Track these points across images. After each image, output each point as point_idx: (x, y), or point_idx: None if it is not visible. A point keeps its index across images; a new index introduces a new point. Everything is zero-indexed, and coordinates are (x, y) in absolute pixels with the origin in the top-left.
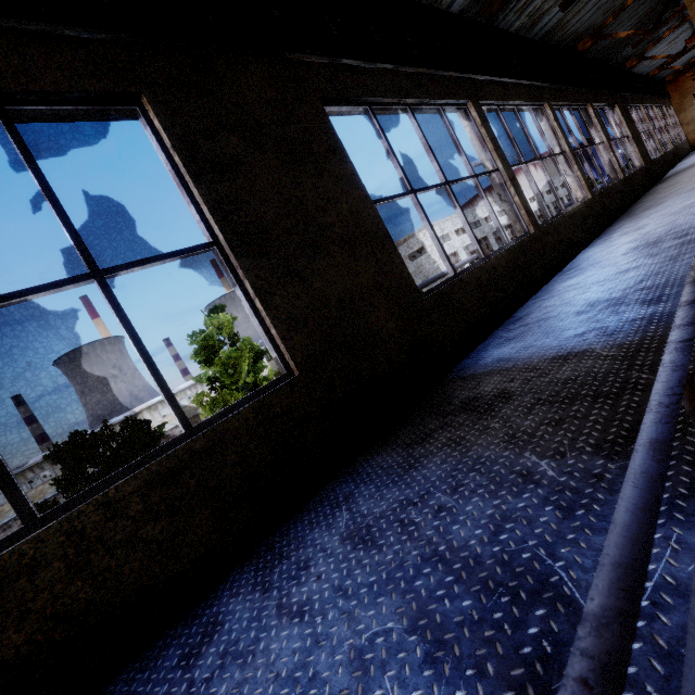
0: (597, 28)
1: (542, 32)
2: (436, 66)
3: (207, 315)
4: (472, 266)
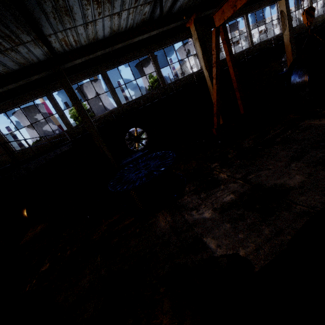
0: (149, 17)
1: (107, 35)
2: (28, 91)
3: None
4: (37, 143)
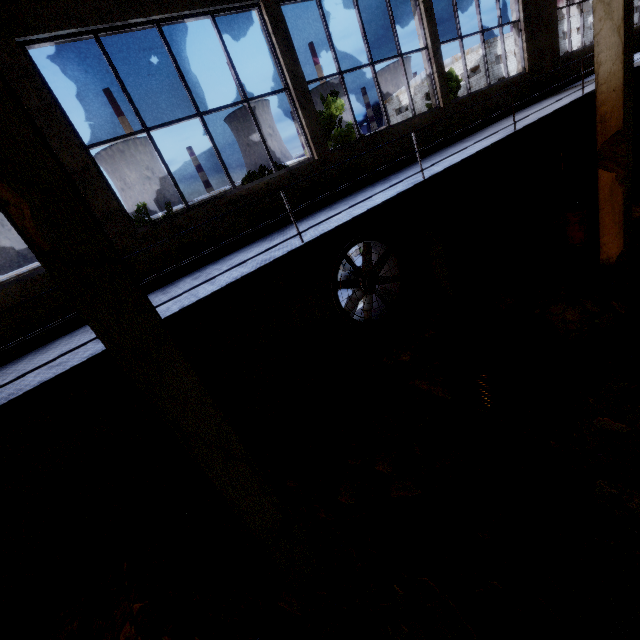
0: None
1: None
2: None
3: (326, 99)
4: (578, 50)
